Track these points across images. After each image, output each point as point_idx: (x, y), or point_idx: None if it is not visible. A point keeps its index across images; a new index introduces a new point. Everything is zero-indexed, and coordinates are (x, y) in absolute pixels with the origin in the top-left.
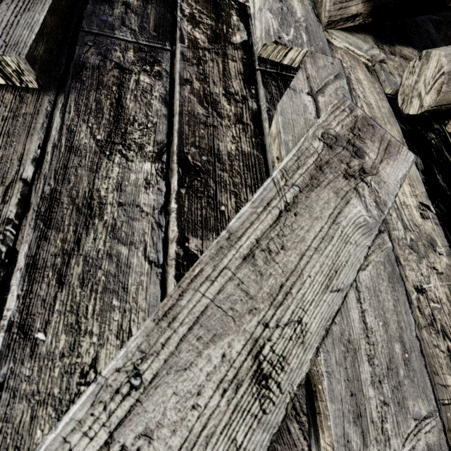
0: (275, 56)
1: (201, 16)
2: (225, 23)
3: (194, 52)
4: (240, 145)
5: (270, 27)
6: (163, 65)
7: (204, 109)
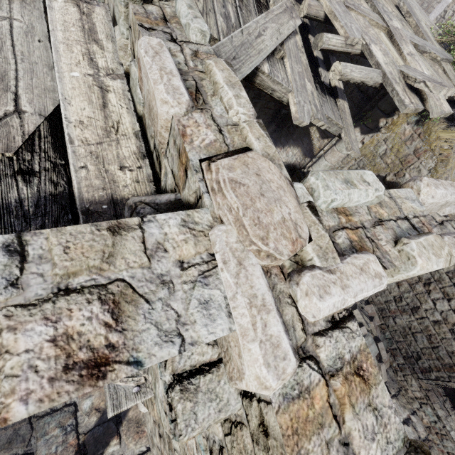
0: None
1: None
2: None
3: None
4: (264, 2)
5: None
6: None
7: None
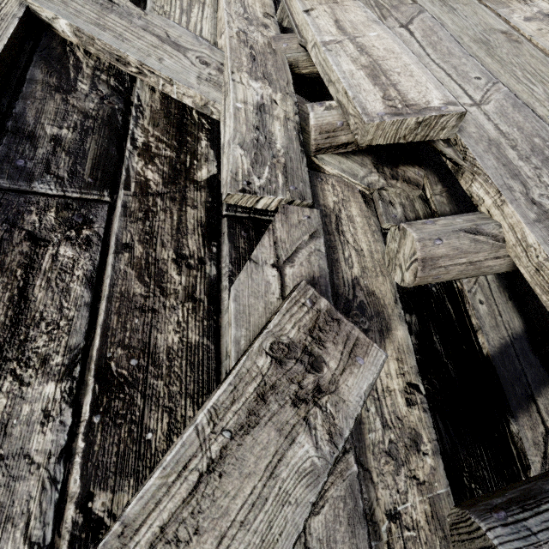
0: (245, 203)
1: (158, 146)
2: (190, 152)
3: (142, 201)
4: (186, 334)
5: (239, 169)
6: (95, 226)
7: (143, 287)
